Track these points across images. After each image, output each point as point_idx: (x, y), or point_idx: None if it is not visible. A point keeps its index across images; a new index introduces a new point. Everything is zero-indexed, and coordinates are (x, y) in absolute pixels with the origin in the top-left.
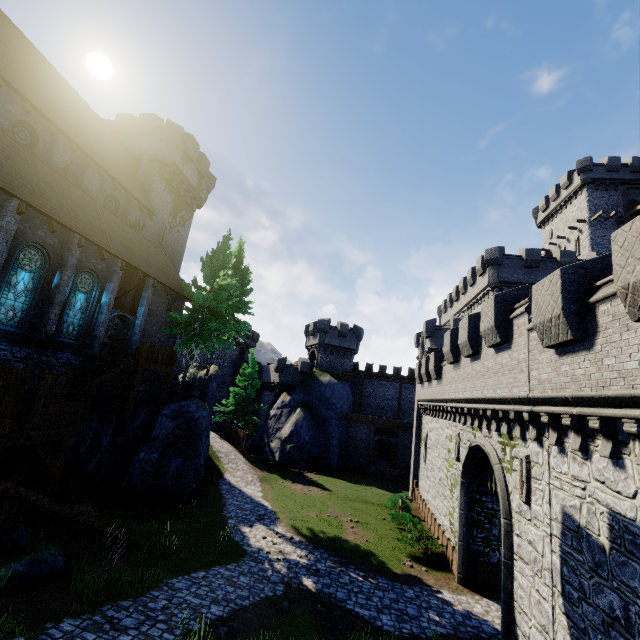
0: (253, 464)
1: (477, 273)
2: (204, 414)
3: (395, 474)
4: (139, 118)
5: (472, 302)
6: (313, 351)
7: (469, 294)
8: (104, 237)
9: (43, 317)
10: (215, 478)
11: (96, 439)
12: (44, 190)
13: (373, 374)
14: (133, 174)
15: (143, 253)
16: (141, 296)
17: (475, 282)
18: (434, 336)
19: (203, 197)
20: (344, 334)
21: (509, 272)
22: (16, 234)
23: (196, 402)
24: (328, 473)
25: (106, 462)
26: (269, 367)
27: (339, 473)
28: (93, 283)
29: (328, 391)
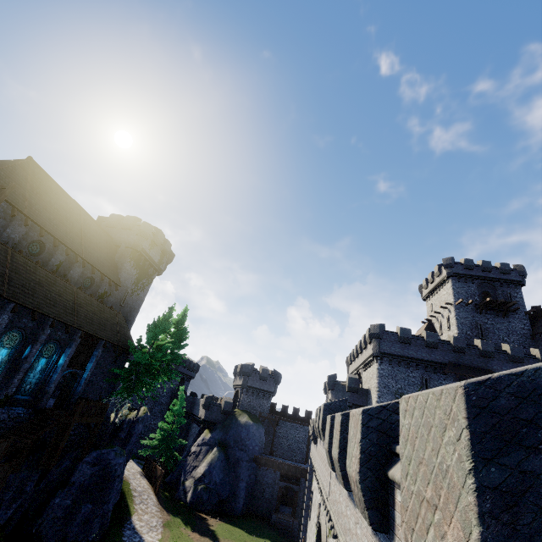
0: (163, 505)
1: (367, 341)
2: (120, 461)
3: (293, 525)
4: (125, 218)
5: (365, 363)
6: (238, 390)
7: (363, 355)
8: (73, 315)
9: (8, 381)
10: (123, 521)
11: (22, 484)
12: (36, 290)
13: (288, 415)
14: (111, 257)
15: (102, 320)
16: (93, 354)
17: (367, 347)
18: (334, 389)
19: (163, 268)
20: (264, 378)
21: (388, 345)
22: (7, 324)
23: (116, 449)
24: (231, 519)
25: (25, 506)
26: (200, 401)
27: (241, 520)
28: (55, 349)
29: (244, 432)
